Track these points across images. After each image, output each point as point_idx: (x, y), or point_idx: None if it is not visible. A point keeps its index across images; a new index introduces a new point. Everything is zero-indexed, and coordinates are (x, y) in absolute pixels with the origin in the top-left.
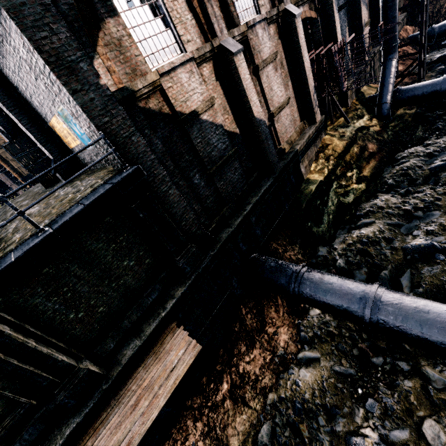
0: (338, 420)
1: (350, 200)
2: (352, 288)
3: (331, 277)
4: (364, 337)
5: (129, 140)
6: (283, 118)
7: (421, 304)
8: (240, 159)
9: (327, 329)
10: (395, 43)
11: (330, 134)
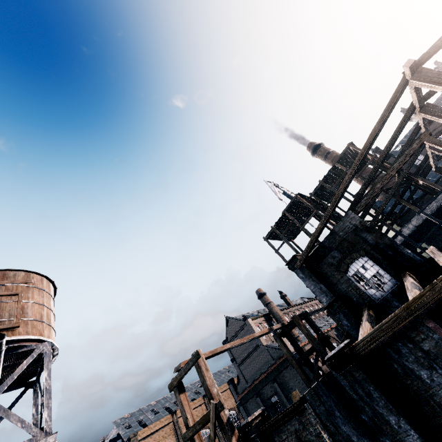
0: None
1: None
2: None
3: None
4: None
5: None
6: None
7: None
8: None
9: None
10: None
11: None
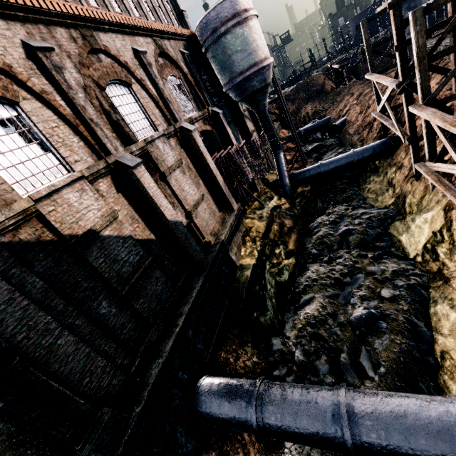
0: None
1: (286, 277)
2: (321, 402)
3: (293, 390)
4: None
5: None
6: (202, 212)
7: (394, 404)
8: (161, 266)
9: None
10: (278, 143)
11: (250, 218)
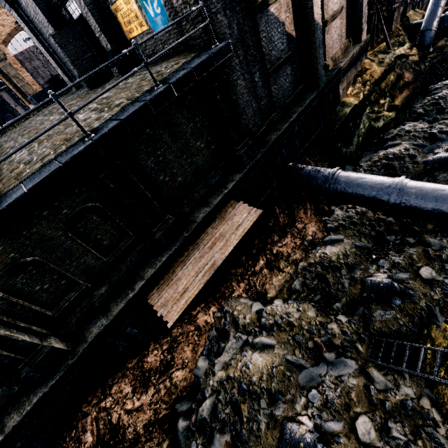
0: (356, 271)
1: (380, 125)
2: (383, 180)
3: (364, 174)
4: (381, 224)
5: (215, 17)
6: (333, 30)
7: (440, 186)
8: (291, 67)
9: (351, 220)
10: None
11: (370, 59)
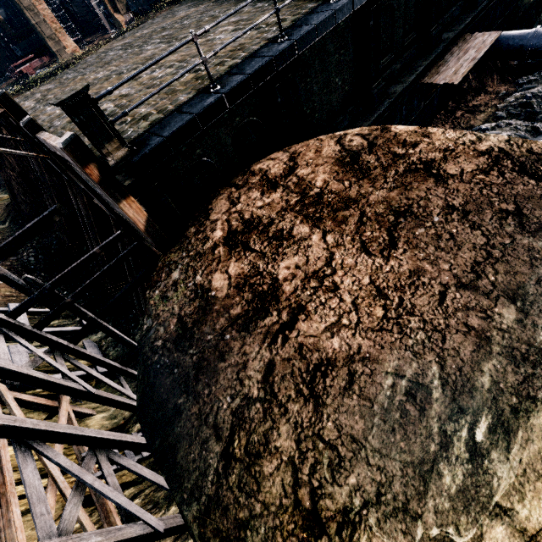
0: None
1: None
2: None
3: None
4: None
5: None
6: None
7: None
8: None
9: (541, 75)
10: None
11: None
